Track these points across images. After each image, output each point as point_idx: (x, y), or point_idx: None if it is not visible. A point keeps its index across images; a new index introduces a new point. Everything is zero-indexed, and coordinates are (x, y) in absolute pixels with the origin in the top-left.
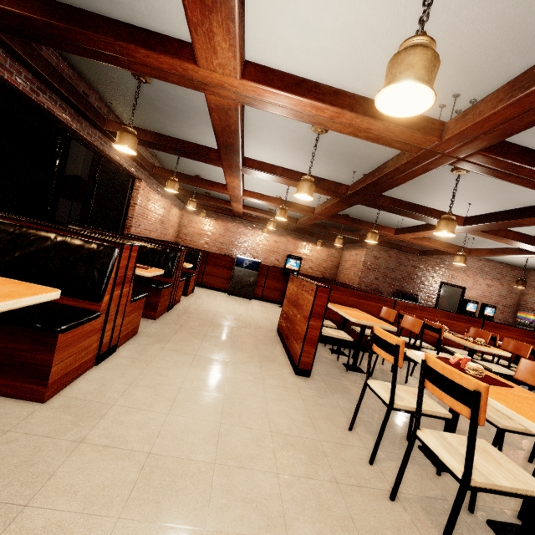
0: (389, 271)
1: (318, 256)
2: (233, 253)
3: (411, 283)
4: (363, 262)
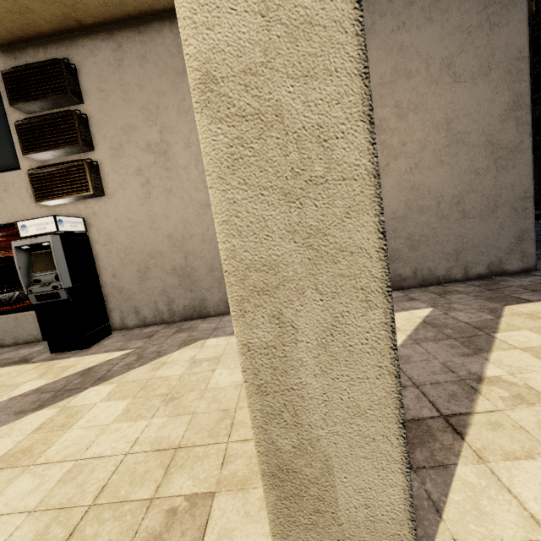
0: None
1: None
2: None
3: None
4: None
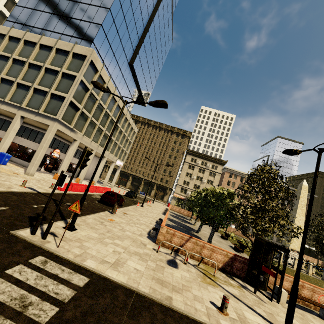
0: (23, 147)
1: None
2: None
3: (27, 150)
4: (18, 145)
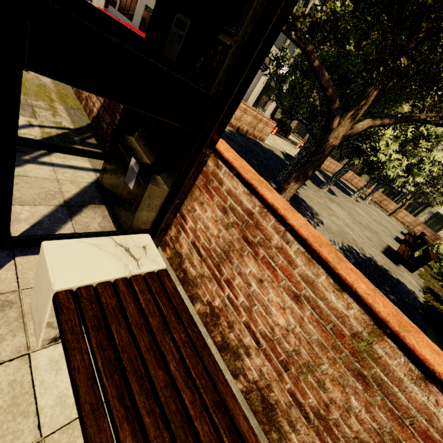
0: None
1: (144, 14)
2: (116, 2)
3: None
4: None
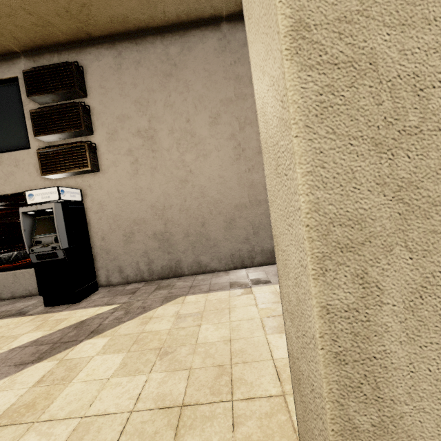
0: None
1: None
2: None
3: None
4: None
